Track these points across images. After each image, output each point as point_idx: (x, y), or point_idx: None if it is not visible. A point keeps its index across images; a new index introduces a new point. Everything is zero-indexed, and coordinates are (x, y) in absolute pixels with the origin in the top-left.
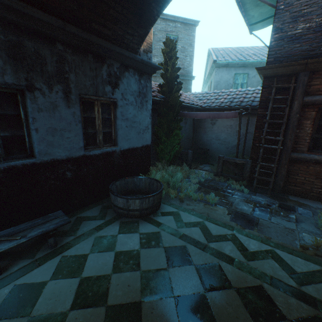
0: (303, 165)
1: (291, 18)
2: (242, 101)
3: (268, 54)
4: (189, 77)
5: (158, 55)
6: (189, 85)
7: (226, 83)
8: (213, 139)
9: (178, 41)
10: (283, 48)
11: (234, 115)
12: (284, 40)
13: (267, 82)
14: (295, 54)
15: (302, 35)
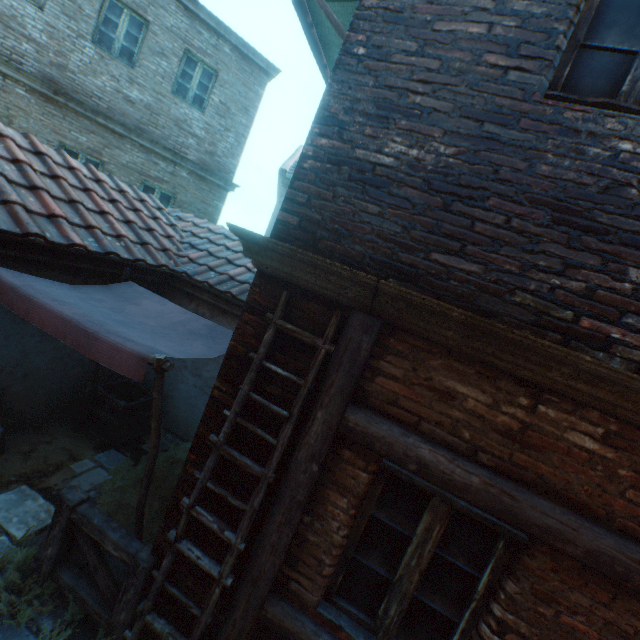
0: None
1: (377, 103)
2: None
3: (289, 194)
4: (222, 181)
5: (148, 87)
6: (219, 198)
7: None
8: (185, 369)
9: (217, 85)
10: (333, 196)
11: (135, 367)
12: (341, 168)
13: (265, 293)
14: (360, 233)
15: (393, 181)
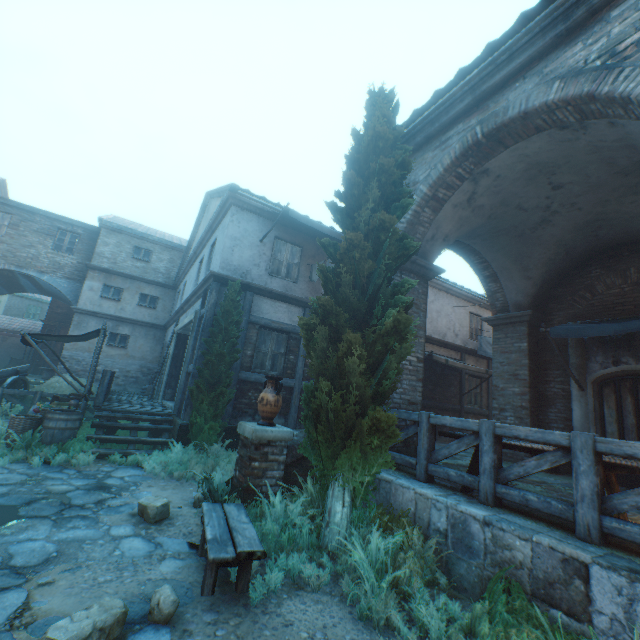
0: (57, 362)
1: (58, 306)
2: (33, 330)
3: (47, 315)
4: None
5: None
6: None
7: (20, 310)
8: (2, 352)
9: None
10: (54, 315)
11: None
12: (54, 312)
13: (46, 326)
14: (58, 319)
15: (61, 314)
